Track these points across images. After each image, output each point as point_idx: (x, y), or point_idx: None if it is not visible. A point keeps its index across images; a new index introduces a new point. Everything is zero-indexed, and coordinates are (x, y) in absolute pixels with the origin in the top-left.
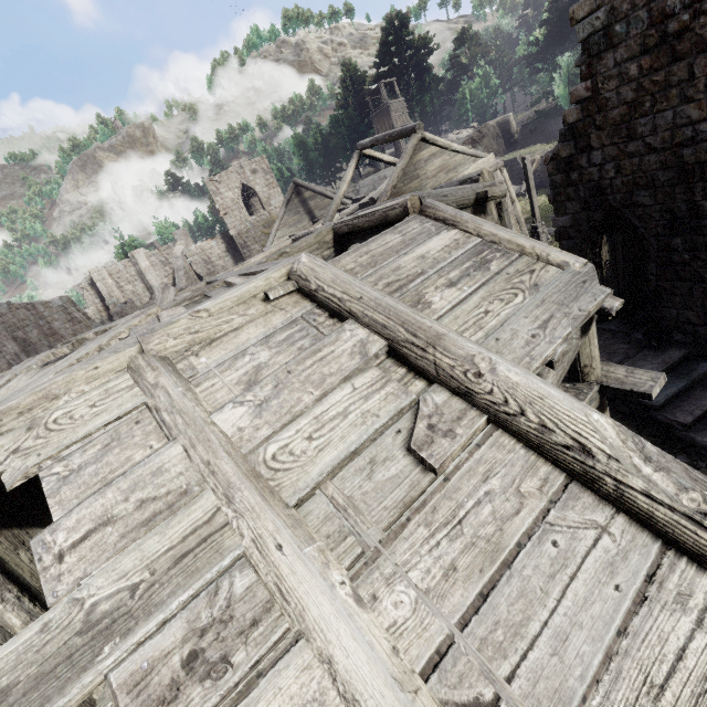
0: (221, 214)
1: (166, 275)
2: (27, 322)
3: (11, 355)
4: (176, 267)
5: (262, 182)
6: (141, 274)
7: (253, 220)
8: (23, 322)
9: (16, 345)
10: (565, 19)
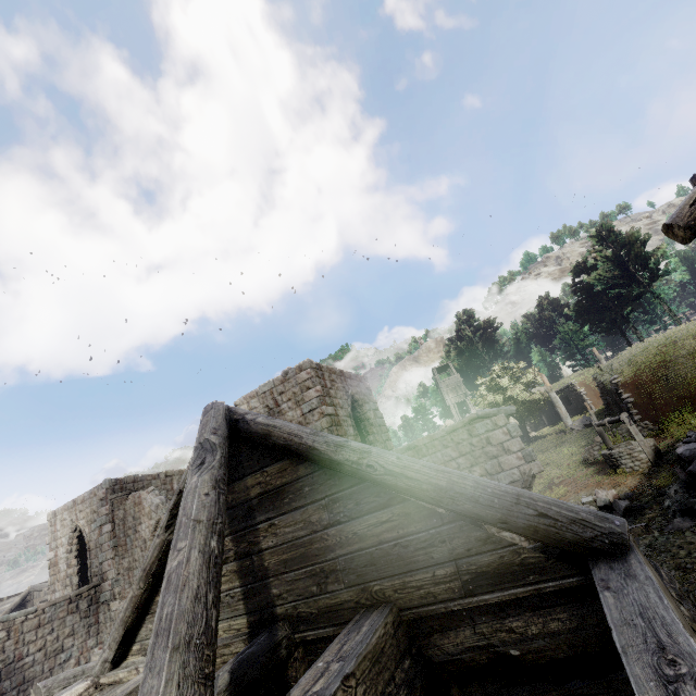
0: None
1: None
2: None
3: None
4: None
5: None
6: None
7: None
8: None
9: None
10: (586, 298)
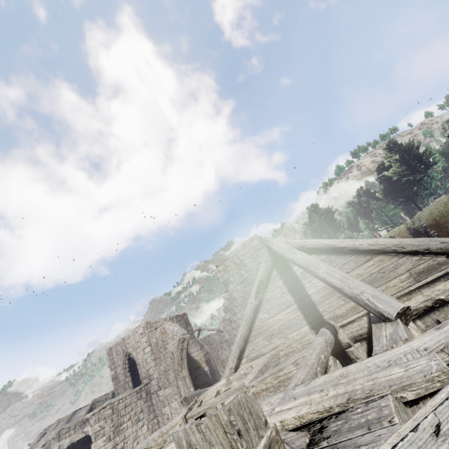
0: None
1: None
2: None
3: None
4: None
5: None
6: None
7: None
8: None
9: None
10: (388, 185)
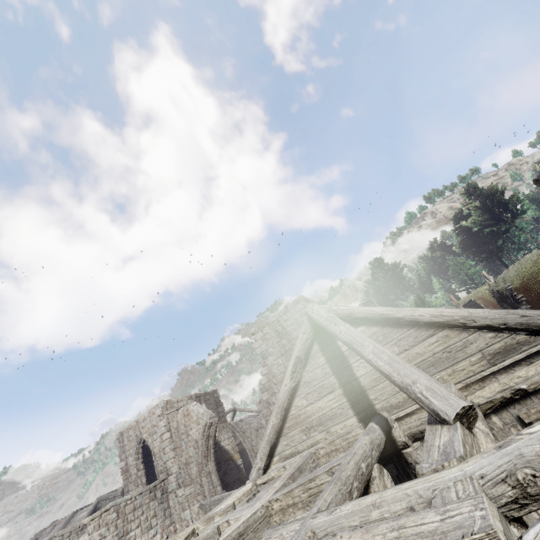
0: None
1: None
2: None
3: None
4: None
5: None
6: None
7: None
8: None
9: None
10: (467, 237)
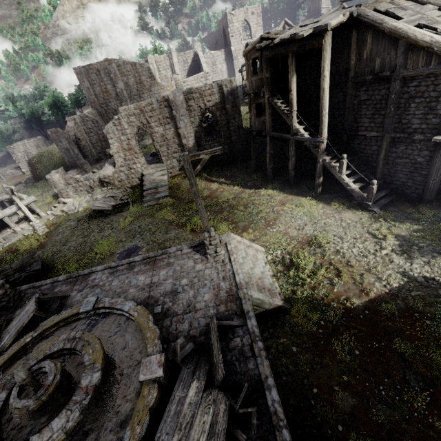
0: (230, 36)
1: (184, 69)
2: (129, 72)
3: (119, 89)
4: (202, 62)
5: (255, 21)
6: (172, 66)
7: (244, 43)
8: (128, 72)
9: (122, 84)
10: None
